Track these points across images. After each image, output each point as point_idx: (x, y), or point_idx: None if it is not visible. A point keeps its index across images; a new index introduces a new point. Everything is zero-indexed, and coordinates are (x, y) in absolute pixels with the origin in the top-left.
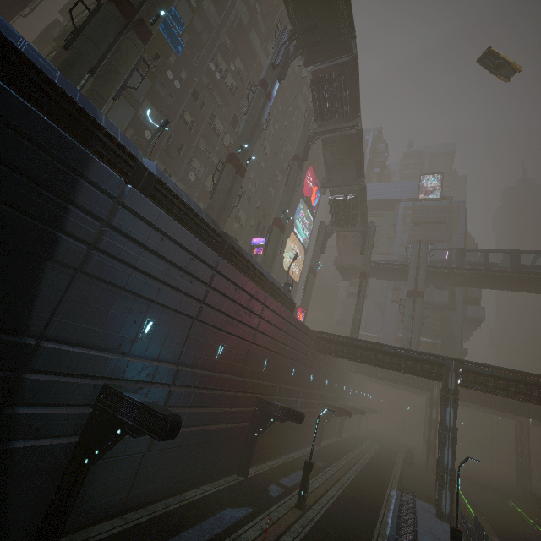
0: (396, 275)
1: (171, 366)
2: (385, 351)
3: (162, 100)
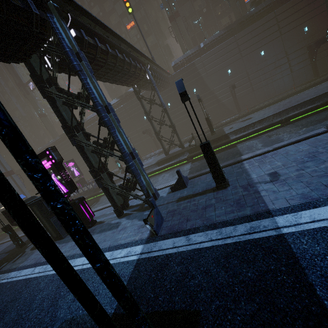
0: None
1: (243, 73)
2: None
3: None
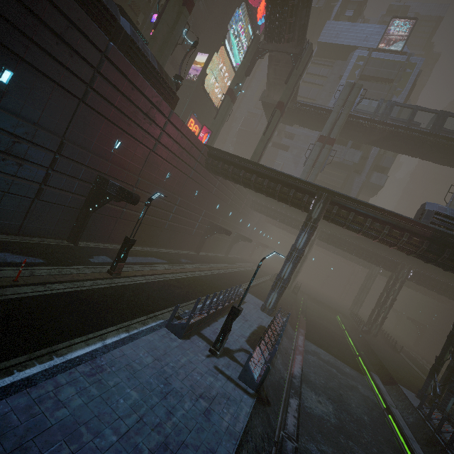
0: (318, 122)
1: None
2: (266, 174)
3: None
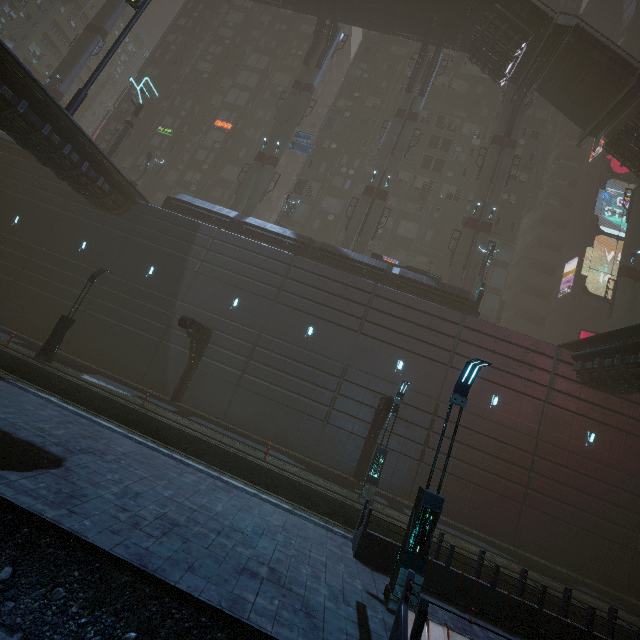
0: None
1: (253, 331)
2: None
3: (340, 189)
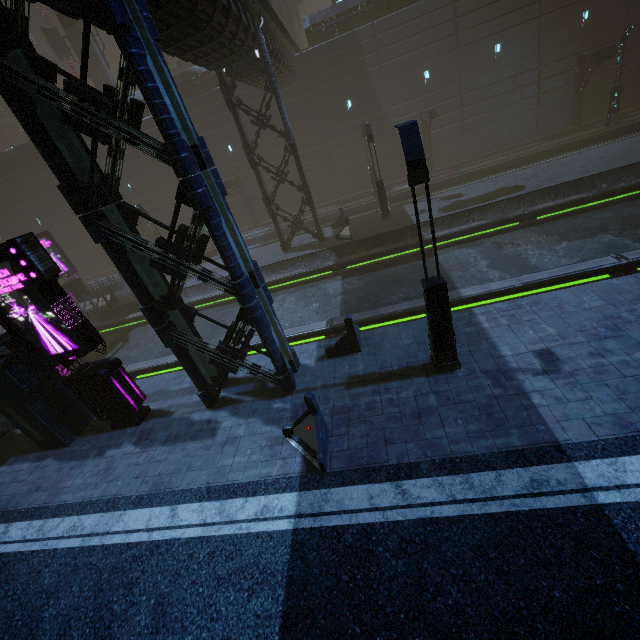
0: None
1: (454, 86)
2: None
3: None
